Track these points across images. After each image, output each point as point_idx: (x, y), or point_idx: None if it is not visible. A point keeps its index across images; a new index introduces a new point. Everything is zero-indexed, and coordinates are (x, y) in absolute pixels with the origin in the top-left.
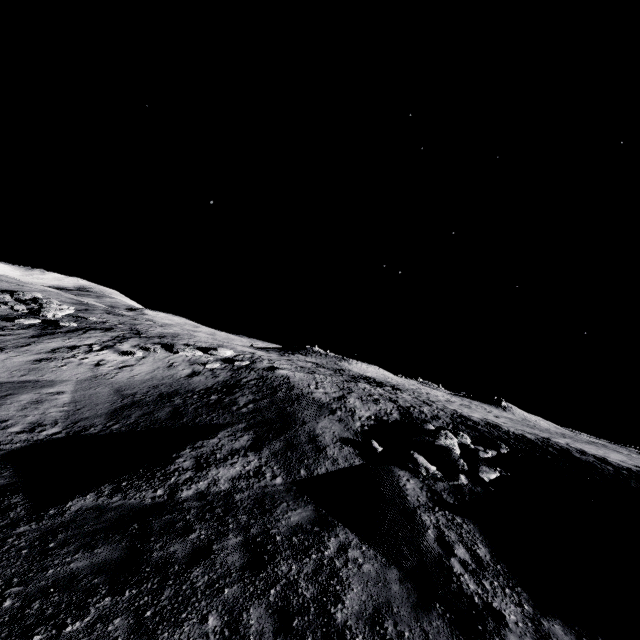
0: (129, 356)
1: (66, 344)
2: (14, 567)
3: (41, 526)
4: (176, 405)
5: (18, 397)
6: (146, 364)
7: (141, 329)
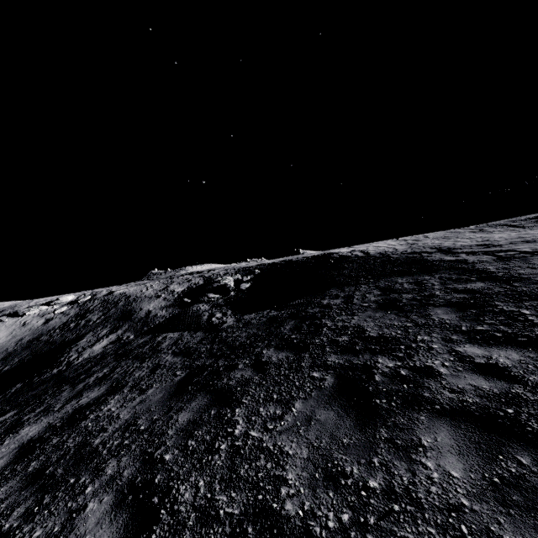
0: None
1: None
2: None
3: None
4: (45, 340)
5: None
6: (1, 332)
7: None
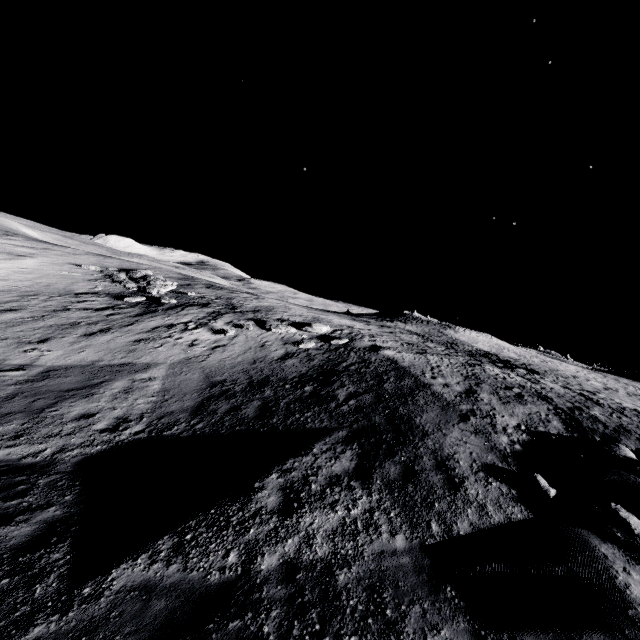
0: (222, 335)
1: (164, 322)
2: None
3: (62, 626)
4: (266, 398)
5: (111, 384)
6: (238, 344)
7: (236, 303)
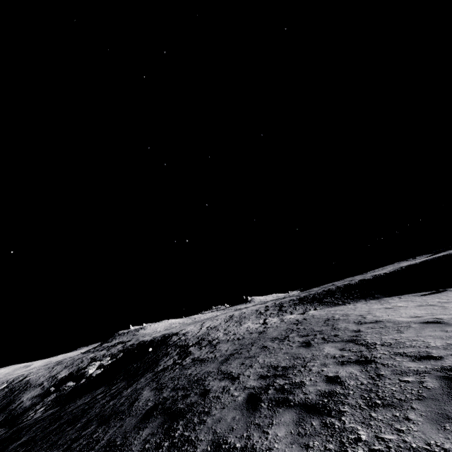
0: None
1: None
2: None
3: None
4: None
5: None
6: None
7: None
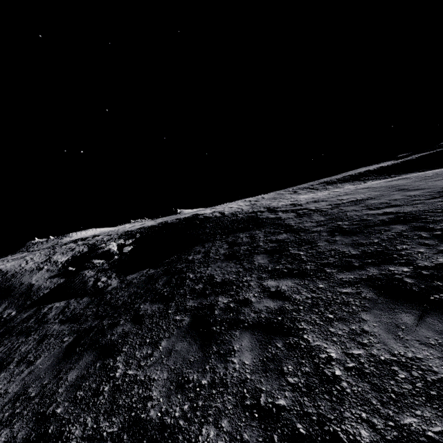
0: None
1: None
2: None
3: None
4: None
5: None
6: None
7: None
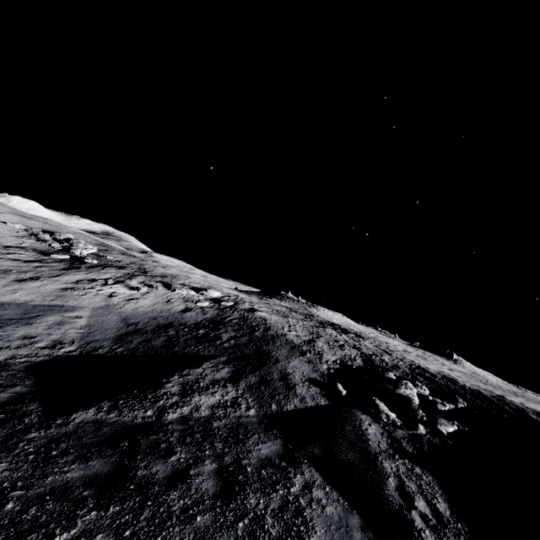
0: (136, 291)
1: (87, 277)
2: (20, 471)
3: (48, 434)
4: (170, 335)
5: (46, 318)
6: (149, 298)
7: (147, 269)
